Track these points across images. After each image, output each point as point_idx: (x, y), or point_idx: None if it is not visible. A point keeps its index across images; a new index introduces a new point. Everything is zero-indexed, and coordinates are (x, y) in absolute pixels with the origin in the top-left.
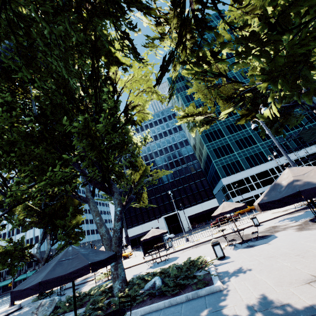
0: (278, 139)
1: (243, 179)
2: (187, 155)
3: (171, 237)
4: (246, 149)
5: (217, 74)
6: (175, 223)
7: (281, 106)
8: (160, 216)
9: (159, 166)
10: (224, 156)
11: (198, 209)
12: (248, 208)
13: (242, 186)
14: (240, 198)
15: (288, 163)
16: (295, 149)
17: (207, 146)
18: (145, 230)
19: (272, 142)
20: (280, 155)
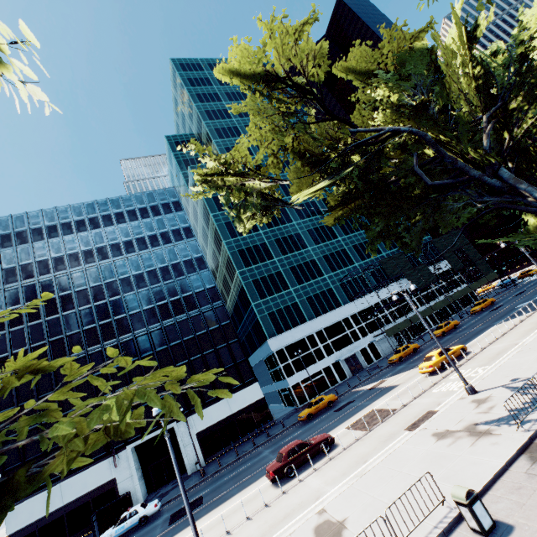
0: (352, 270)
1: (305, 339)
2: (202, 289)
3: (149, 514)
4: (308, 284)
5: (303, 89)
6: (162, 455)
7: (426, 187)
8: (124, 444)
9: (132, 312)
10: (273, 294)
11: (222, 412)
12: (324, 401)
13: (304, 353)
14: (301, 376)
15: (367, 309)
16: (375, 288)
17: (241, 273)
18: (72, 498)
19: (348, 274)
20: (357, 296)
